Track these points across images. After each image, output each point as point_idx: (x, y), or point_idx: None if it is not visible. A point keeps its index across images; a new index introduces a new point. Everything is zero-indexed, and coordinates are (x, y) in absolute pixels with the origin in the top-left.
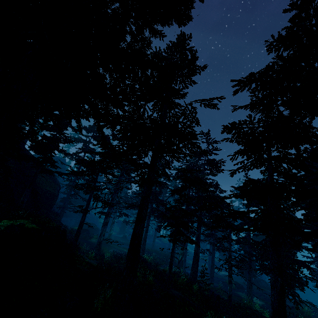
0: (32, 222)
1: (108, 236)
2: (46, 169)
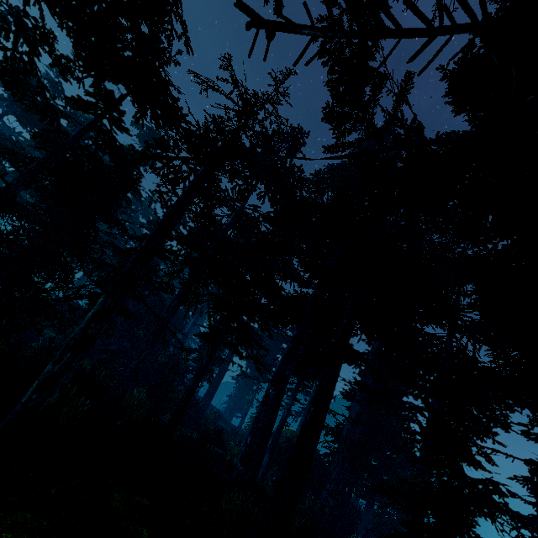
0: None
1: None
2: None
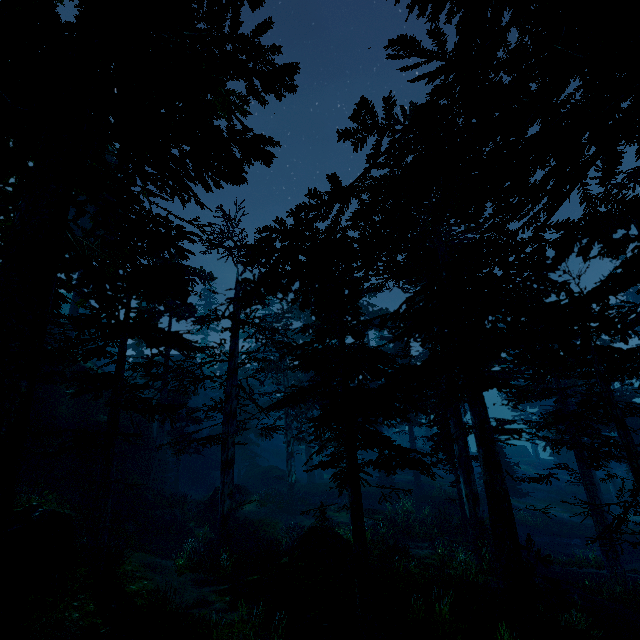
0: None
1: (288, 490)
2: None
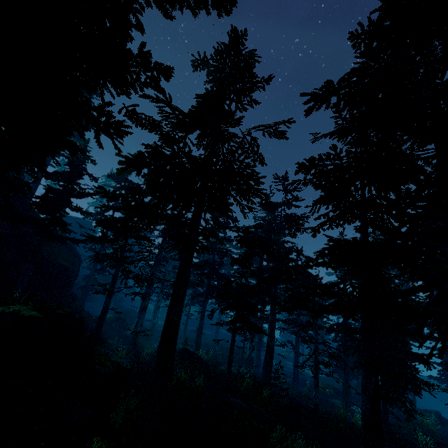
0: (32, 309)
1: (151, 327)
2: (55, 235)
